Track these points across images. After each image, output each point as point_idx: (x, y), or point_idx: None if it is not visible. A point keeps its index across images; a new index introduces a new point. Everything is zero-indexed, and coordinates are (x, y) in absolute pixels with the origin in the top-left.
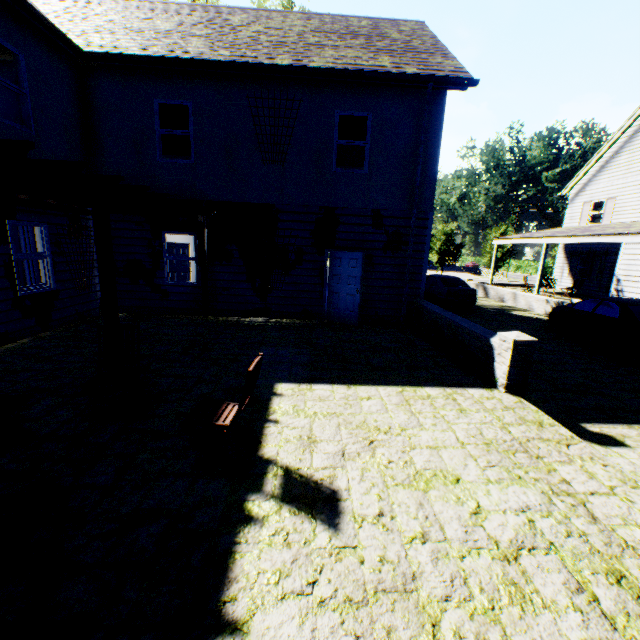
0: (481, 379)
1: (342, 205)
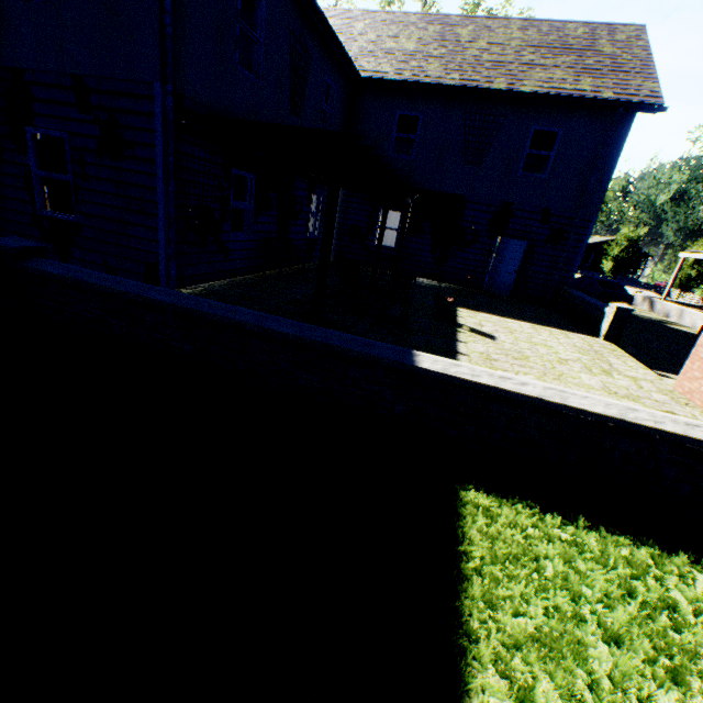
0: (591, 334)
1: (519, 202)
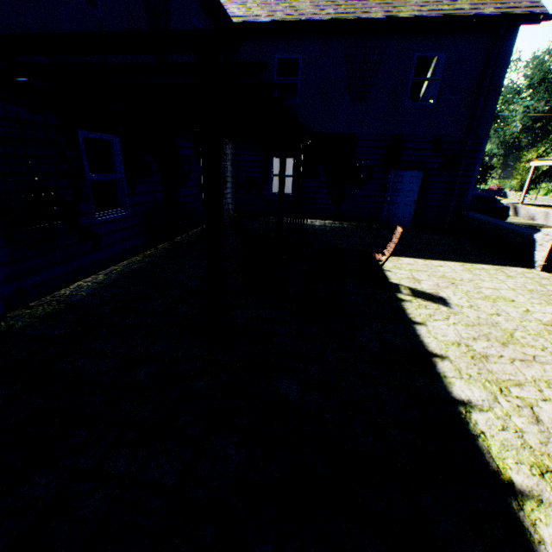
0: (520, 264)
1: (409, 133)
